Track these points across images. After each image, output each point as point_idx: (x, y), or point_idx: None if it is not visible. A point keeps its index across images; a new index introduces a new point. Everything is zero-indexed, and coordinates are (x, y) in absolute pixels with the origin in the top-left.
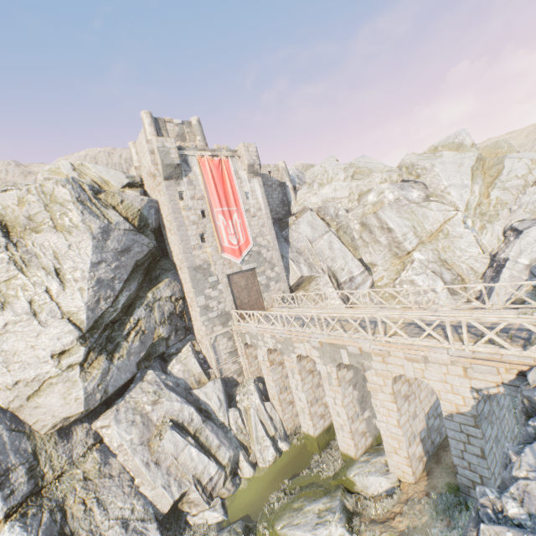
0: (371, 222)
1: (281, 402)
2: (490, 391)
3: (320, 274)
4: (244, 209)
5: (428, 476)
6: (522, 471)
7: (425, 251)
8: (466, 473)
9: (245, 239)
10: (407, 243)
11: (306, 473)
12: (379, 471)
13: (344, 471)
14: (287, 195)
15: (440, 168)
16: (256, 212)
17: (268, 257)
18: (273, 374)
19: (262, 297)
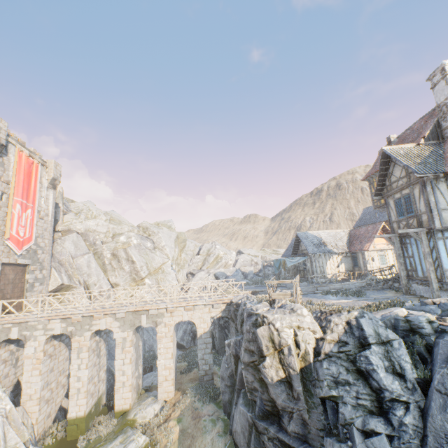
0: (121, 254)
1: (41, 400)
2: (217, 316)
3: (77, 285)
4: (37, 209)
5: (180, 390)
6: (249, 305)
7: (152, 279)
8: (204, 367)
9: (30, 234)
10: (143, 272)
11: (83, 446)
12: (153, 402)
13: (125, 419)
14: (57, 214)
15: (162, 235)
16: (45, 216)
17: (41, 258)
18: (43, 366)
19: (24, 296)
